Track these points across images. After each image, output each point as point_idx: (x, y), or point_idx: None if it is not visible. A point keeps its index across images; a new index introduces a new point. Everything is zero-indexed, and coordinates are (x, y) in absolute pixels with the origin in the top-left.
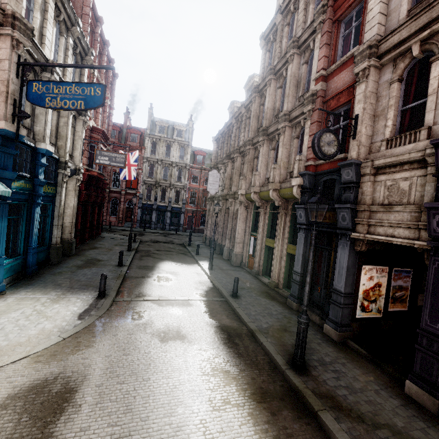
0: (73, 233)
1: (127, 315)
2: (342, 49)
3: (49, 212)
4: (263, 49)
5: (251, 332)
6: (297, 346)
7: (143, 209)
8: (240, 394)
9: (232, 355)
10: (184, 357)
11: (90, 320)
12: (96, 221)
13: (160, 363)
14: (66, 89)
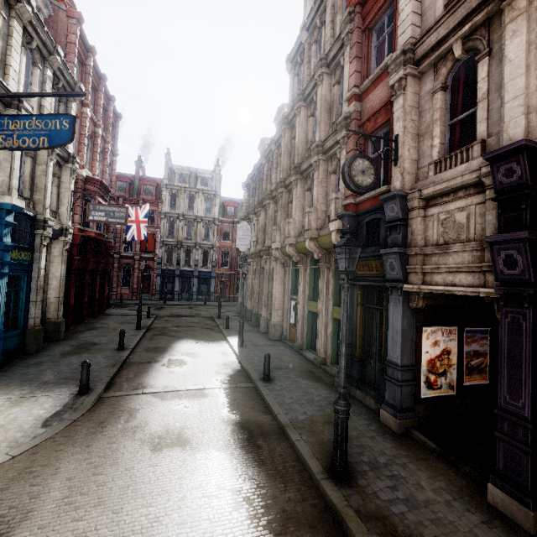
0: (60, 311)
1: (114, 416)
2: (376, 61)
3: (22, 285)
4: (291, 74)
5: (282, 428)
6: (335, 444)
7: (163, 276)
8: (251, 524)
9: (249, 464)
10: (181, 472)
11: (59, 427)
12: (99, 294)
13: (144, 484)
14: (24, 124)
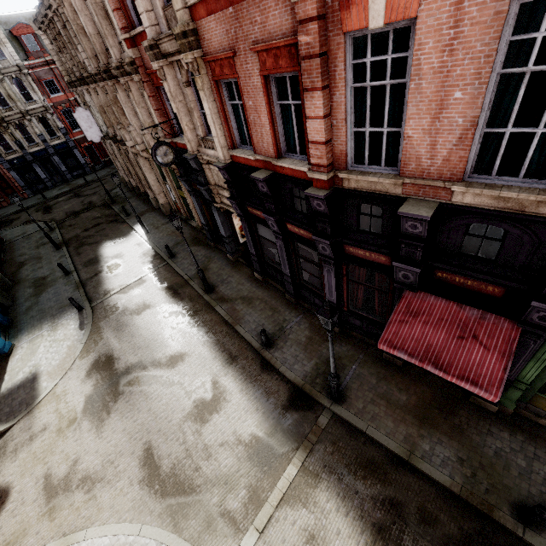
0: None
1: (109, 312)
2: None
3: None
4: None
5: (187, 281)
6: (203, 284)
7: (16, 168)
8: (184, 317)
9: (178, 301)
10: (154, 316)
11: (89, 327)
12: None
13: (143, 325)
14: None
